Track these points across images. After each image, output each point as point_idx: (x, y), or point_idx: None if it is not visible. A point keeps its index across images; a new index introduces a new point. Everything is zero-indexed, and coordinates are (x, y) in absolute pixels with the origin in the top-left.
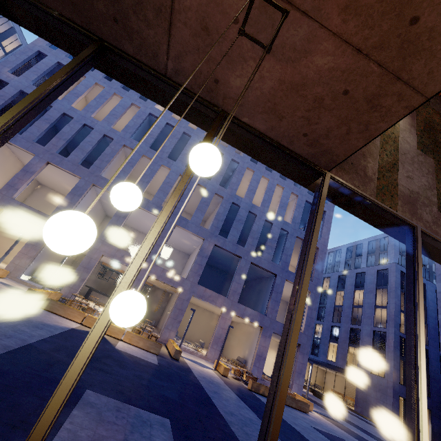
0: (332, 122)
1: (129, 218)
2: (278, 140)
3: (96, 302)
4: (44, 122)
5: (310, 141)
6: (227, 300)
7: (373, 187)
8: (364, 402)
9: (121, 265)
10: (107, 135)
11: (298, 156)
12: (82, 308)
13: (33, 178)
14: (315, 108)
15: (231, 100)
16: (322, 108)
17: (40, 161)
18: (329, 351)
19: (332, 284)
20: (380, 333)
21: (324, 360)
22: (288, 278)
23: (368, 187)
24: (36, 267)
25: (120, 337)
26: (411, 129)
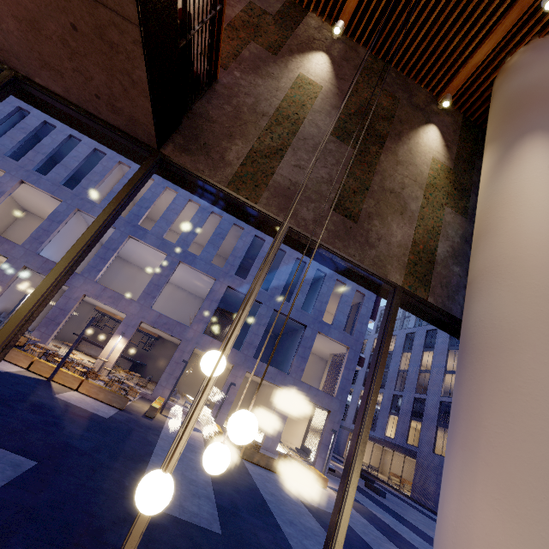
0: (101, 74)
1: (130, 253)
2: (85, 108)
3: (87, 353)
4: (19, 131)
5: (109, 106)
6: (239, 354)
7: (228, 173)
8: (422, 487)
9: (111, 309)
10: (98, 149)
11: (115, 129)
12: (43, 354)
13: (3, 200)
14: (72, 55)
15: (6, 53)
16: (77, 54)
17: (12, 179)
18: (389, 425)
19: (398, 344)
20: (448, 404)
21: (382, 436)
22: (321, 330)
23: (220, 173)
24: (5, 307)
25: (75, 387)
26: (331, 111)
